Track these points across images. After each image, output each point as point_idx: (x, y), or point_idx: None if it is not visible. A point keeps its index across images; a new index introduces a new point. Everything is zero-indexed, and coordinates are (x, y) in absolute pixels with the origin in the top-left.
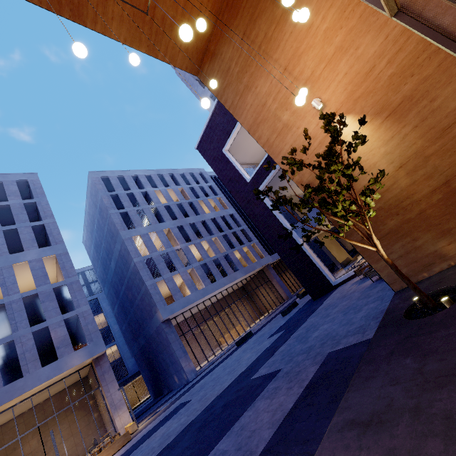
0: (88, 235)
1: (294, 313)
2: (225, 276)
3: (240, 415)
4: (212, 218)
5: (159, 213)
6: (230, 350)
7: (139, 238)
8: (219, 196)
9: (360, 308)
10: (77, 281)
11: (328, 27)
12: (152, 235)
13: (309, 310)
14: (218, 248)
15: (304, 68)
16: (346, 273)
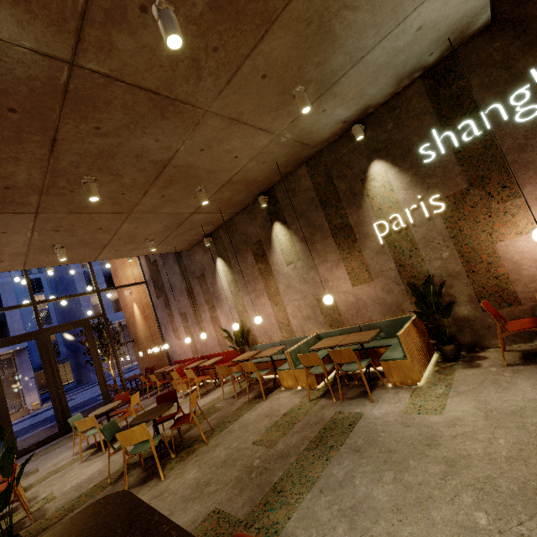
0: None
1: None
2: None
3: None
4: None
5: None
6: None
7: None
8: None
9: None
10: (9, 282)
11: (134, 264)
12: None
13: None
14: None
15: (128, 271)
16: None
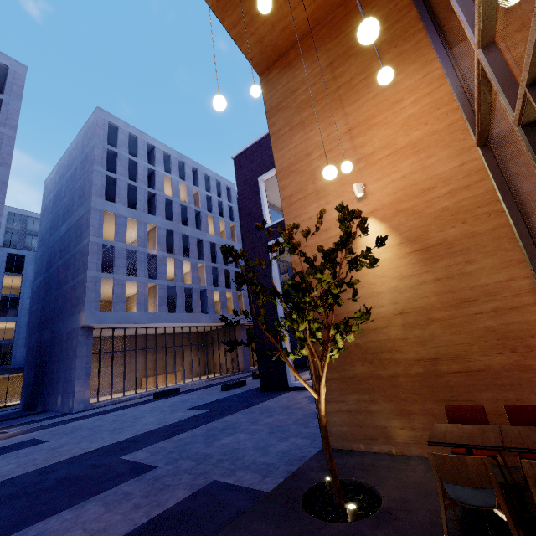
0: (56, 178)
1: (233, 394)
2: (190, 312)
3: (58, 511)
4: (213, 242)
5: (155, 203)
6: (144, 397)
7: (113, 216)
8: (234, 223)
9: (288, 437)
10: None
11: (414, 114)
12: (132, 222)
13: (248, 401)
14: (200, 277)
15: (368, 142)
16: (308, 381)
